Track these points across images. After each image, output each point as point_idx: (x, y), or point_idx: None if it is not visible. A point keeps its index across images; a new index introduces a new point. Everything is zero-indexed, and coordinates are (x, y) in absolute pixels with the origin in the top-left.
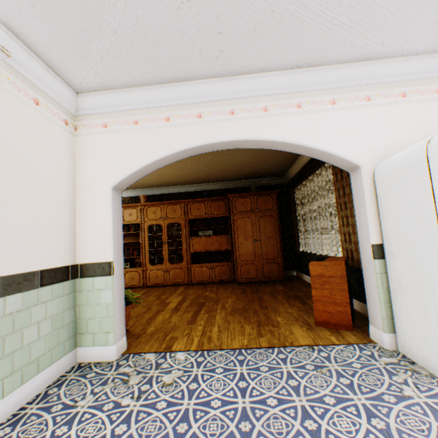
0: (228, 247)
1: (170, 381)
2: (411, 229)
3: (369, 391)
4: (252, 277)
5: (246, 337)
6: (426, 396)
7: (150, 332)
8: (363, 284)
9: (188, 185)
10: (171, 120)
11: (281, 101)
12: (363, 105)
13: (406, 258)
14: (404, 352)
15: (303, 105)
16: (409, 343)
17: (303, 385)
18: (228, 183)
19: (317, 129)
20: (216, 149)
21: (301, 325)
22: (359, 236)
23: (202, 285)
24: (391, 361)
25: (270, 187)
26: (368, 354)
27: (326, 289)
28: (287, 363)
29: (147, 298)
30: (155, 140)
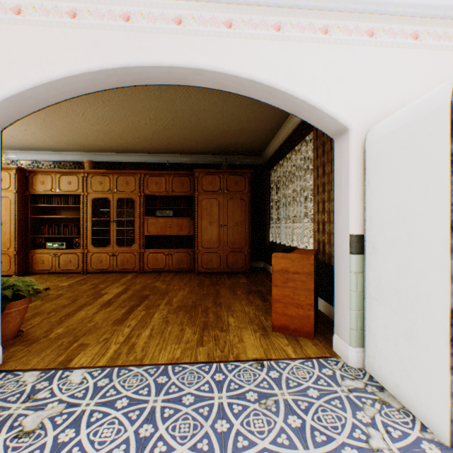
0: (191, 232)
1: (33, 426)
2: (407, 215)
3: (326, 440)
4: (215, 267)
5: (181, 346)
6: (401, 449)
7: (53, 337)
8: (332, 282)
9: (148, 154)
10: (79, 17)
11: (254, 16)
12: (364, 42)
13: (394, 255)
14: (372, 373)
15: (284, 28)
16: (380, 363)
17: (235, 431)
18: (197, 157)
19: (299, 67)
20: (155, 81)
21: (255, 329)
22: (336, 224)
23: (156, 274)
24: (356, 386)
25: (245, 167)
26: (329, 374)
27: (288, 288)
28: (223, 389)
29: (80, 287)
30: (51, 46)
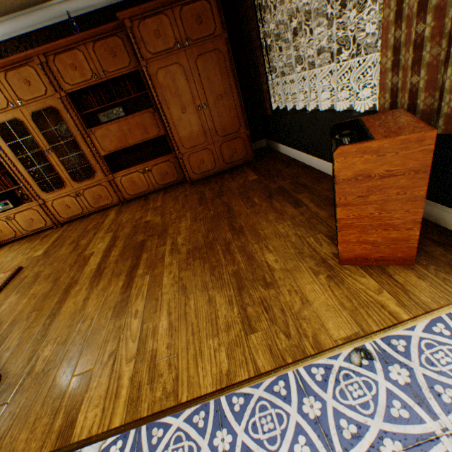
0: (160, 131)
1: None
2: None
3: None
4: (210, 169)
5: (222, 342)
6: None
7: (40, 370)
8: None
9: (28, 9)
10: None
11: None
12: None
13: None
14: None
15: None
16: None
17: None
18: None
19: None
20: None
21: (314, 270)
22: None
23: (142, 200)
24: None
25: None
26: None
27: (370, 205)
28: (334, 445)
29: (58, 254)
30: None
